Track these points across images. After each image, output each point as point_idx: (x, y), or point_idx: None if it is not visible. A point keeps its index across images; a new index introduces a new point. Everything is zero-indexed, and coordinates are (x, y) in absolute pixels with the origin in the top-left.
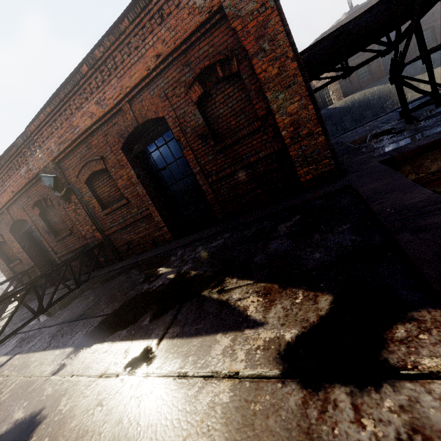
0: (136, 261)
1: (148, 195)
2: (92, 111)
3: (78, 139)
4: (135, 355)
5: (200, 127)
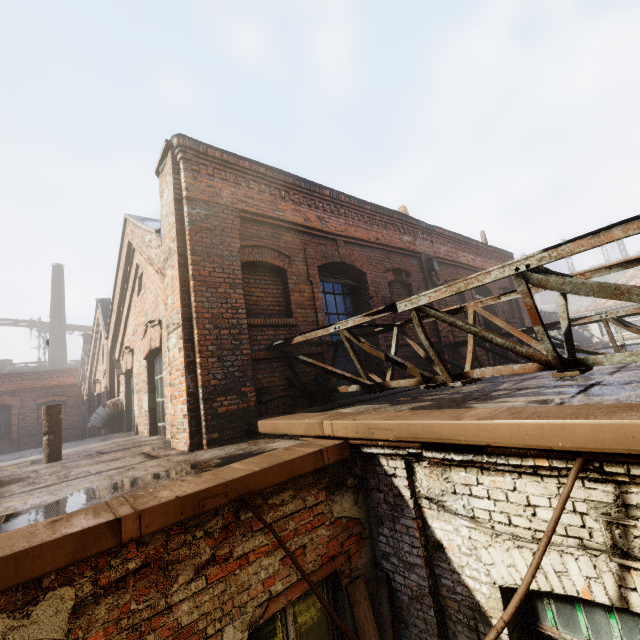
0: None
1: (483, 325)
2: (469, 260)
3: (455, 263)
4: None
5: (502, 307)
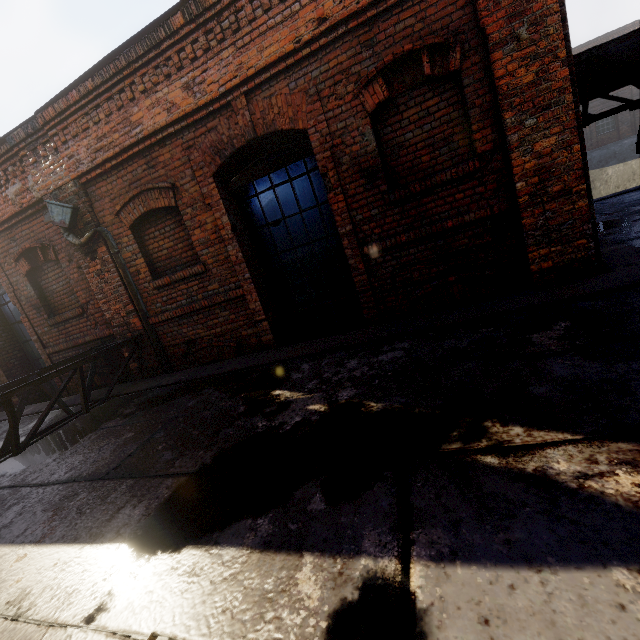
0: (207, 374)
1: (246, 262)
2: (174, 101)
3: (134, 147)
4: (344, 597)
5: (367, 157)
